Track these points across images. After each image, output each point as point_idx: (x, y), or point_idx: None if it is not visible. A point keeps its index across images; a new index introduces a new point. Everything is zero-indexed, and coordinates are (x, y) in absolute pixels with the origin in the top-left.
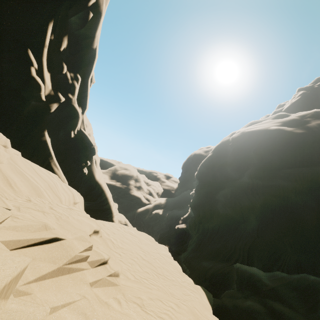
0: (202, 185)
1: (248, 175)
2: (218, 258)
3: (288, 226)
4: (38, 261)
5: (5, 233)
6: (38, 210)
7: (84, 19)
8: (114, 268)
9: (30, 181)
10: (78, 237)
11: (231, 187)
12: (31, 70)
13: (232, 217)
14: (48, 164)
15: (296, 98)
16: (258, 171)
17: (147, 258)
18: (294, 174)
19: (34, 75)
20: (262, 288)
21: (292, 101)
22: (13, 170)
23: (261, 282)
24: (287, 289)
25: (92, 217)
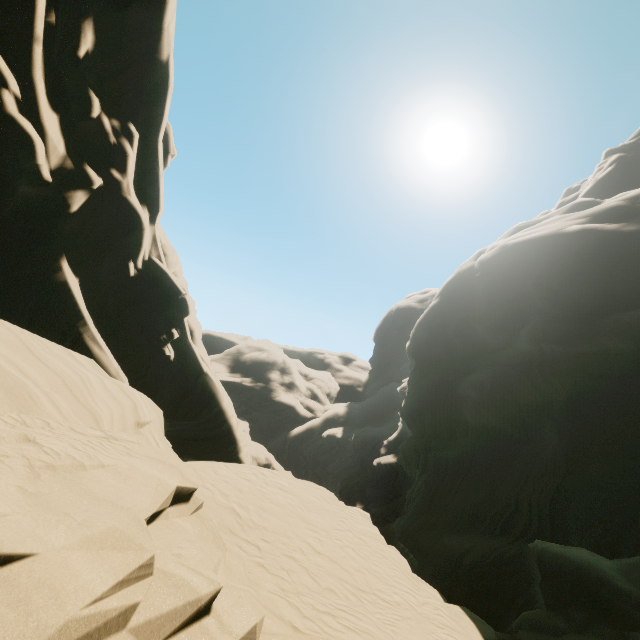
0: (423, 368)
1: (528, 335)
2: (481, 526)
3: None
4: None
5: None
6: None
7: None
8: (236, 624)
9: (1, 372)
10: (96, 535)
11: (490, 366)
12: (4, 99)
13: (500, 431)
14: (76, 337)
15: (605, 170)
16: (552, 324)
17: (326, 547)
18: None
19: (13, 111)
20: (616, 603)
21: (596, 176)
22: None
23: (611, 586)
24: None
25: (193, 455)
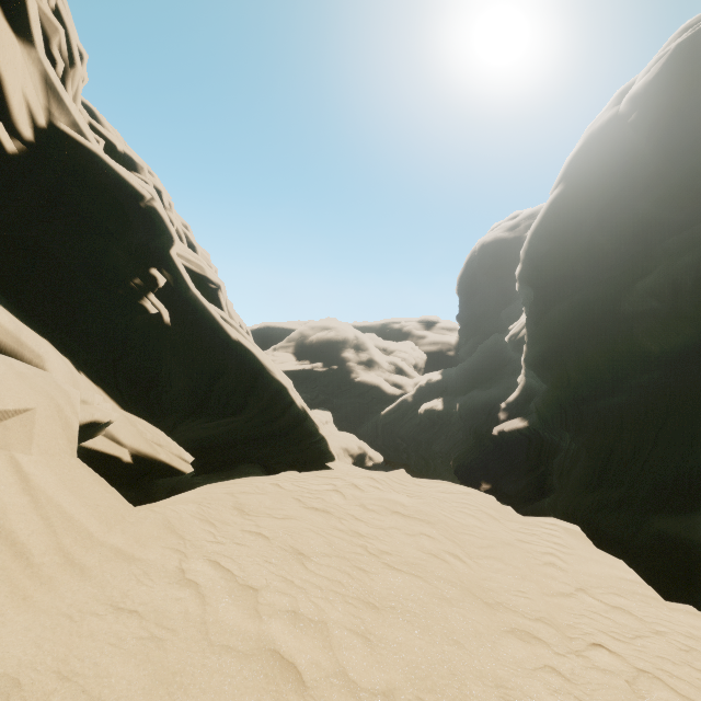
0: (548, 295)
1: None
2: None
3: None
4: None
5: None
6: None
7: None
8: None
9: None
10: None
11: (683, 252)
12: None
13: None
14: None
15: None
16: None
17: None
18: None
19: None
20: None
21: None
22: None
23: None
24: None
25: (257, 462)
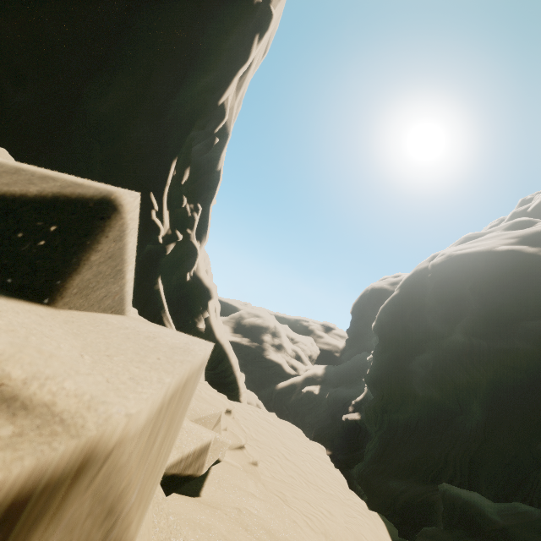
0: (385, 344)
1: (461, 329)
2: (417, 475)
3: (539, 423)
4: None
5: None
6: None
7: (209, 145)
8: (252, 454)
9: None
10: None
11: (434, 349)
12: (152, 214)
13: (440, 403)
14: (159, 319)
15: None
16: (478, 323)
17: (293, 458)
18: (540, 331)
19: (154, 218)
20: (484, 526)
21: None
22: None
23: (484, 516)
24: (530, 532)
25: None
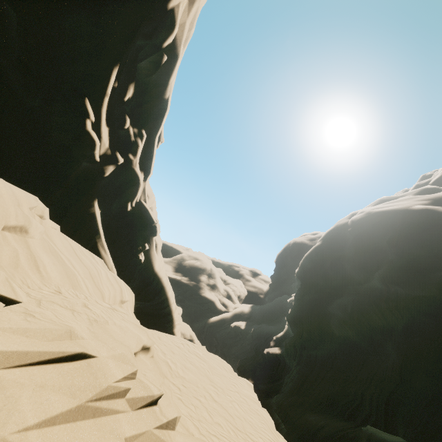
0: (306, 288)
1: (380, 277)
2: (334, 411)
3: None
4: (49, 391)
5: (10, 338)
6: (66, 306)
7: (157, 64)
8: (168, 414)
9: (65, 265)
10: (117, 355)
11: (352, 294)
12: (86, 123)
13: (356, 343)
14: (93, 244)
15: None
16: (396, 272)
17: (220, 399)
18: None
19: (89, 129)
20: None
21: None
22: (46, 248)
23: None
24: None
25: (145, 325)
